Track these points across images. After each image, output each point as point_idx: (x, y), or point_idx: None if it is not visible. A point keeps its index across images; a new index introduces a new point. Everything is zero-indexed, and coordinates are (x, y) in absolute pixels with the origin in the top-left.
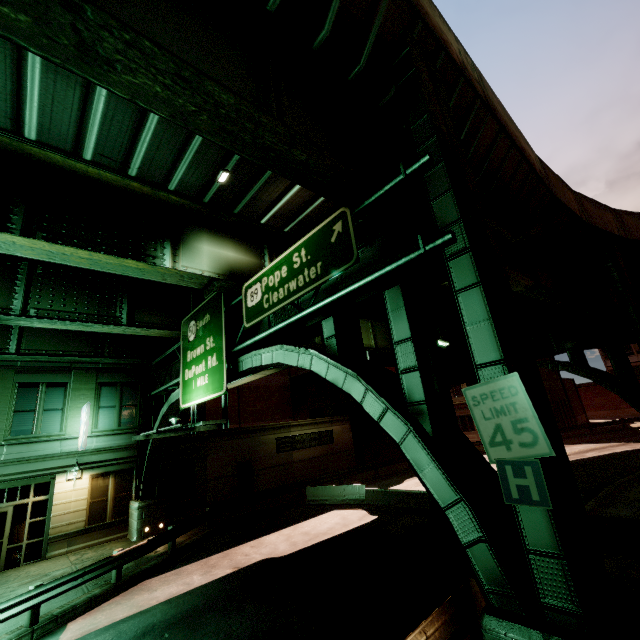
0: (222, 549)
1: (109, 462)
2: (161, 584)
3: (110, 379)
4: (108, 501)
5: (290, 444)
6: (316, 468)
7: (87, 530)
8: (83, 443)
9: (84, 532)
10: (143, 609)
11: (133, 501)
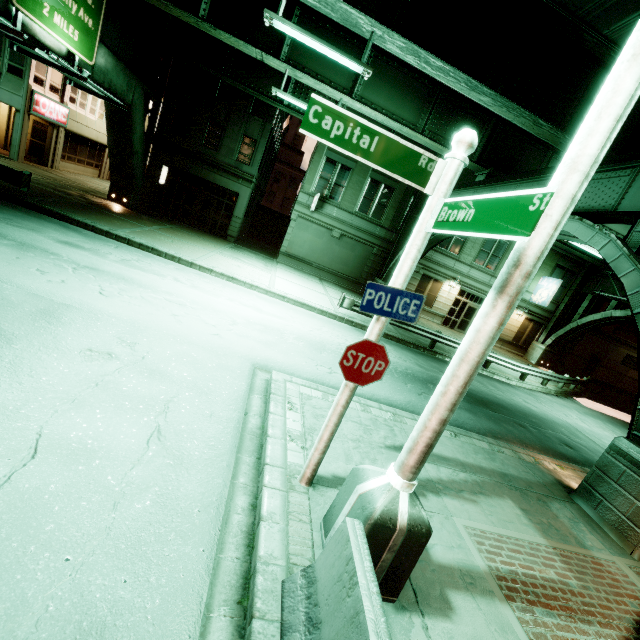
0: (612, 407)
1: (536, 315)
2: (599, 406)
3: (563, 264)
4: (524, 334)
5: (633, 363)
6: (636, 389)
7: (510, 343)
8: (547, 303)
9: (509, 343)
10: (610, 415)
11: (538, 343)
